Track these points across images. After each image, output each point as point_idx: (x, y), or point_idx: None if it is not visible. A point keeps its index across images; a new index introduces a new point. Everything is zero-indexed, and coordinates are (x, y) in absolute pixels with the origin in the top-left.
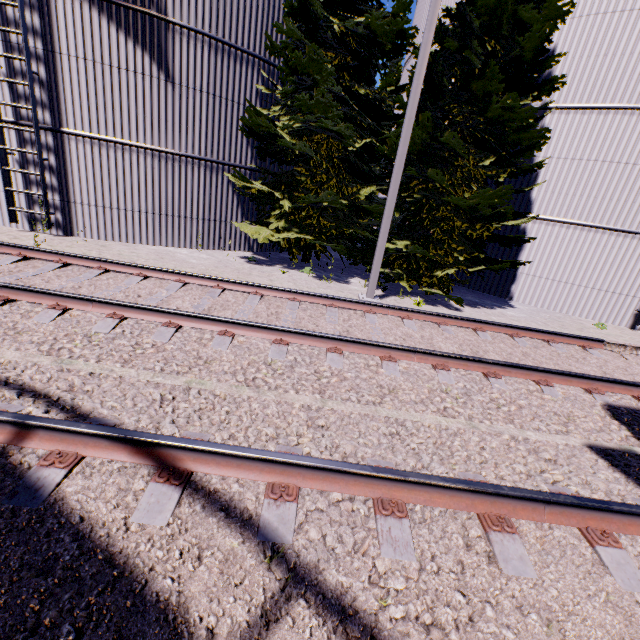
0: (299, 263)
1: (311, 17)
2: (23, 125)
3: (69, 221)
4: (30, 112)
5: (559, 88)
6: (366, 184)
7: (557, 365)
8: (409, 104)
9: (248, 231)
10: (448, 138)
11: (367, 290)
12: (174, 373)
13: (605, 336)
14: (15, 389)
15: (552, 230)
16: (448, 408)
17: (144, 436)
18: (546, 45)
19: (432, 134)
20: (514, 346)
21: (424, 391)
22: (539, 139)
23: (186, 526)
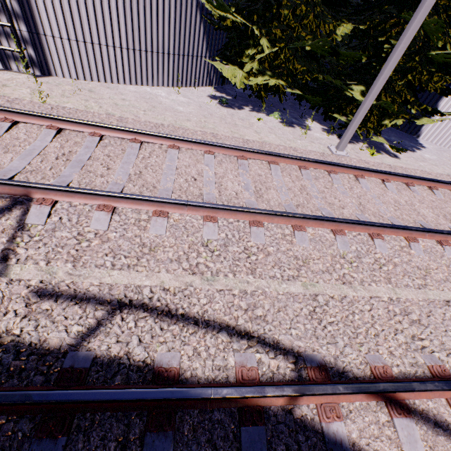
0: (257, 101)
1: None
2: None
3: (43, 58)
4: None
5: None
6: (338, 18)
7: None
8: None
9: (227, 75)
10: None
11: (339, 144)
12: (291, 278)
13: None
14: (223, 331)
15: None
16: None
17: (381, 388)
18: None
19: None
20: None
21: (444, 268)
22: None
23: (434, 448)
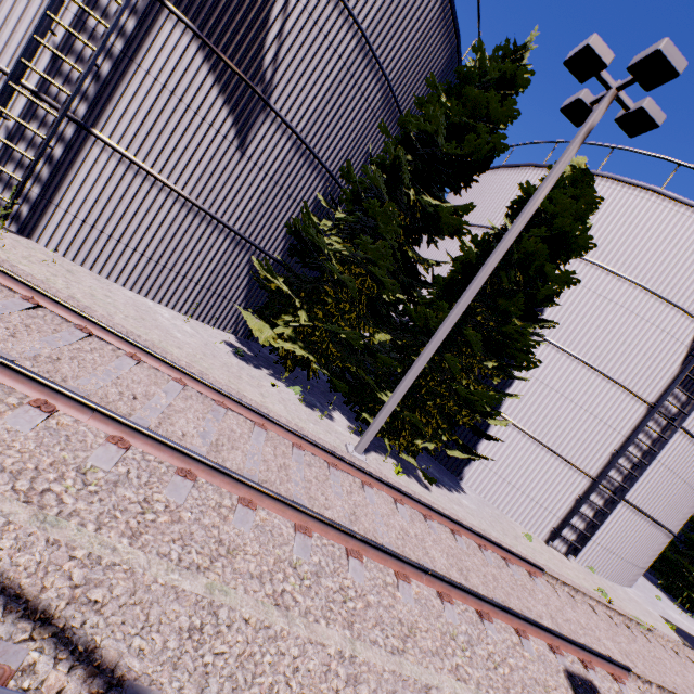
0: (283, 371)
1: (396, 178)
2: (44, 100)
3: (35, 220)
4: (63, 93)
5: (550, 327)
6: (380, 327)
7: (520, 599)
8: (460, 303)
9: (253, 326)
10: (471, 334)
11: (358, 444)
12: (194, 567)
13: (533, 551)
14: None
15: (511, 432)
16: (459, 665)
17: None
18: (555, 297)
19: (460, 324)
20: (484, 563)
21: (437, 634)
22: (531, 363)
23: None
